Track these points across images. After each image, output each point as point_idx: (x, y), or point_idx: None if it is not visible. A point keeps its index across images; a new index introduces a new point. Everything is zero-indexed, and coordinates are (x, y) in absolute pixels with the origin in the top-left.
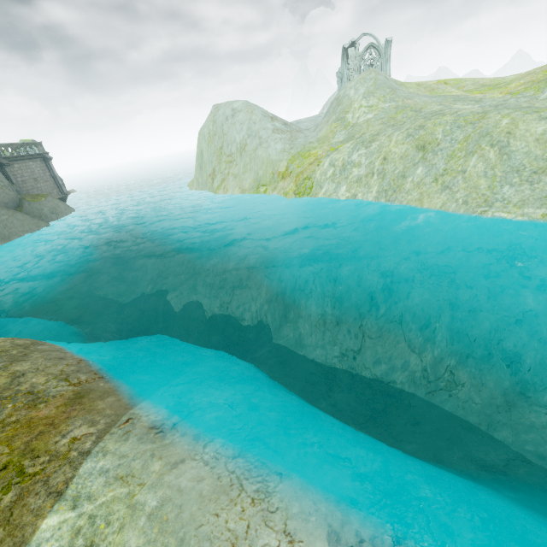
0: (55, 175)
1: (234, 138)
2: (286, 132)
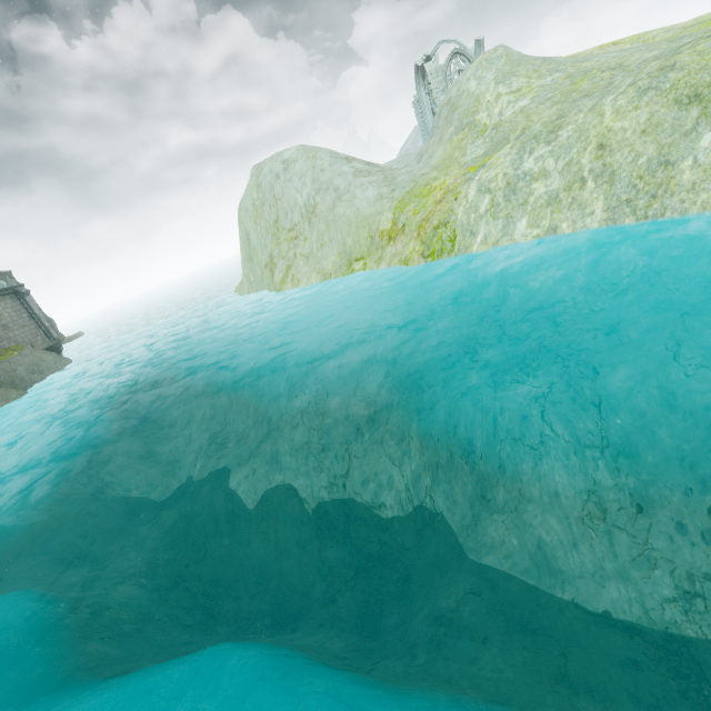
0: (38, 315)
1: (294, 201)
2: (375, 172)
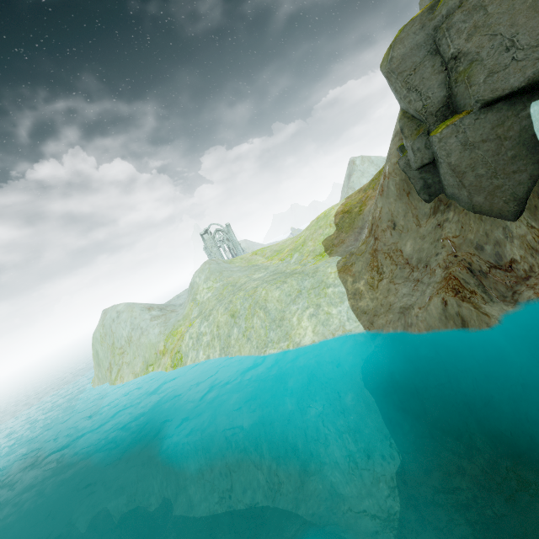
0: None
1: (122, 334)
2: (162, 316)
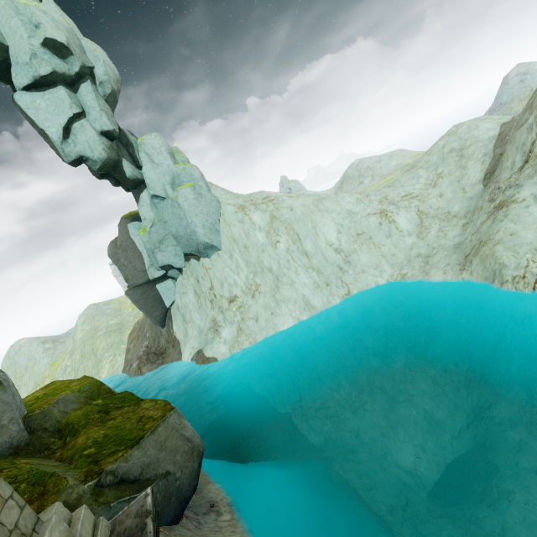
0: None
1: (21, 363)
2: (52, 348)
